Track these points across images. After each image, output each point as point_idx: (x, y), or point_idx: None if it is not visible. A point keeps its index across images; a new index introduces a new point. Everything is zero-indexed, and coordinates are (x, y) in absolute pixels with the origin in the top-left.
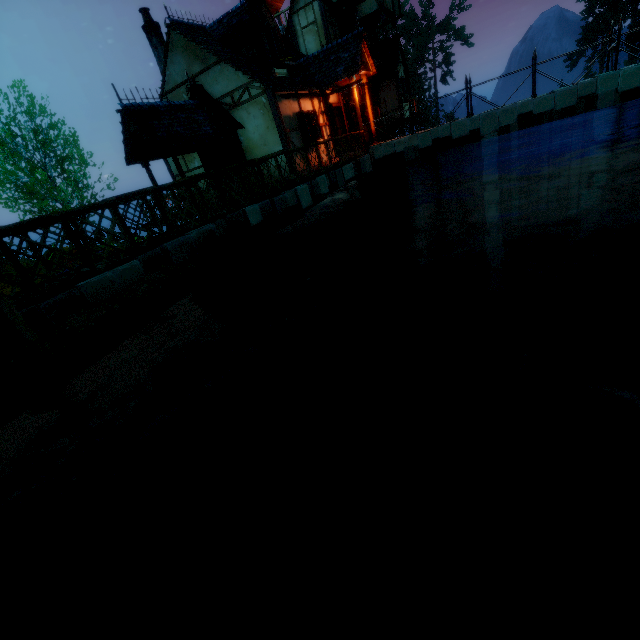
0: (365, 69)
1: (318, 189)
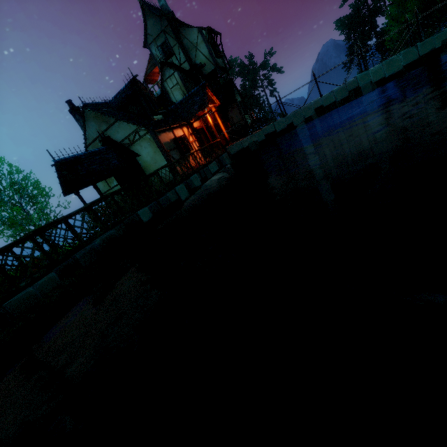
0: (212, 103)
1: (192, 184)
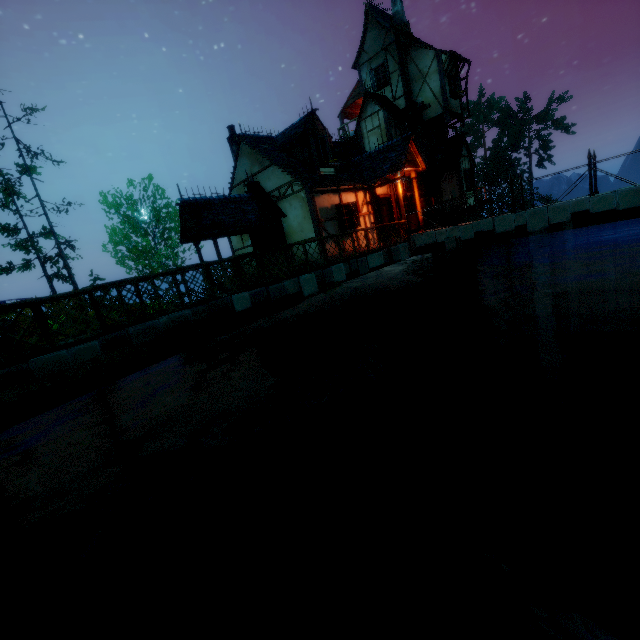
0: (412, 166)
1: (331, 277)
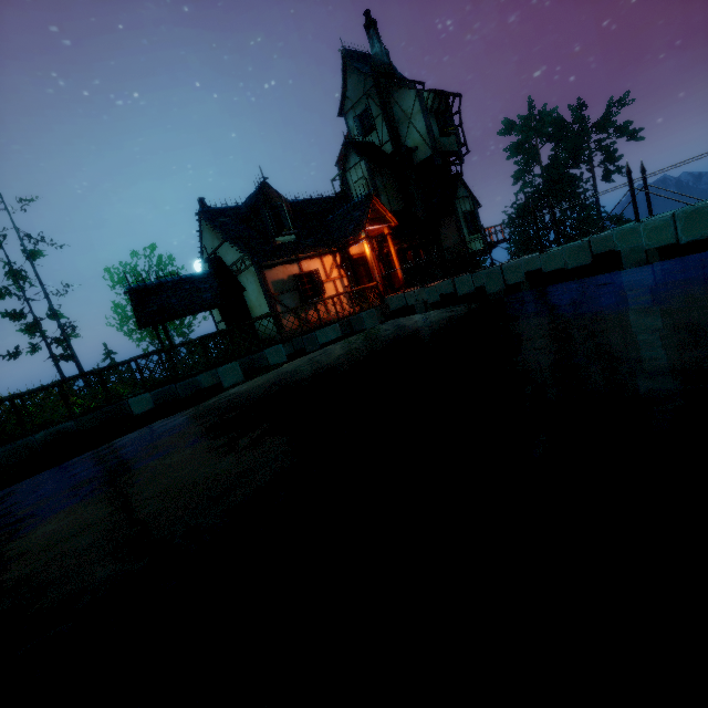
0: (379, 223)
1: (264, 361)
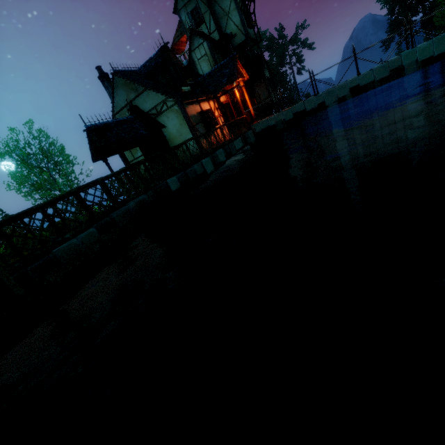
0: (241, 77)
1: (218, 159)
